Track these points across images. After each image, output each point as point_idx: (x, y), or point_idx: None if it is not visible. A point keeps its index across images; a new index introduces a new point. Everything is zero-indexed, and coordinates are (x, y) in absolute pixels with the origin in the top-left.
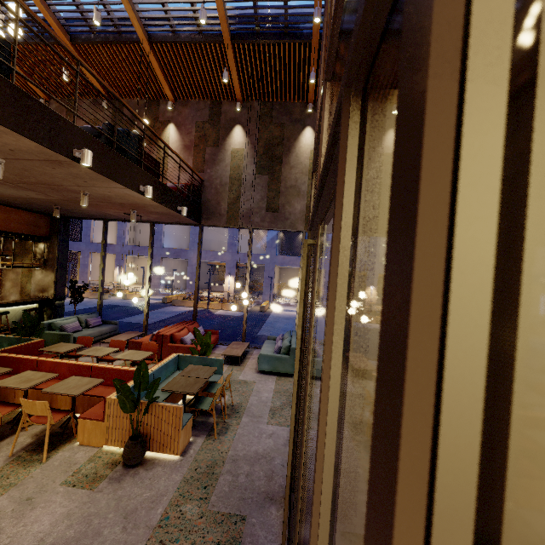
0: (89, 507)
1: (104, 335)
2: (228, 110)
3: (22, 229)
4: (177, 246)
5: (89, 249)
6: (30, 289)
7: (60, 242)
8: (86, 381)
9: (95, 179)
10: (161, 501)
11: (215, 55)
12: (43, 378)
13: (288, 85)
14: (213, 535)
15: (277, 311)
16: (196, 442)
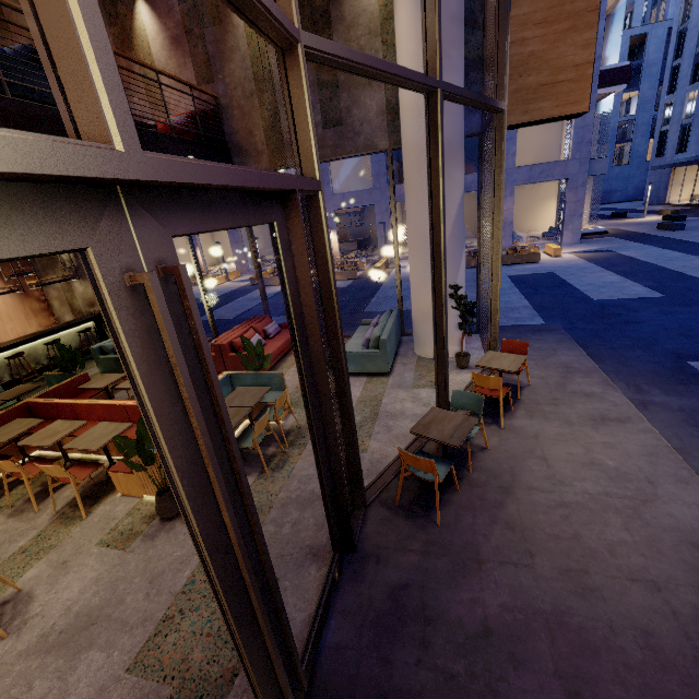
0: (118, 570)
1: None
2: None
3: None
4: None
5: None
6: (79, 306)
7: None
8: (112, 429)
9: None
10: (190, 562)
11: None
12: (69, 429)
13: None
14: None
15: None
16: None
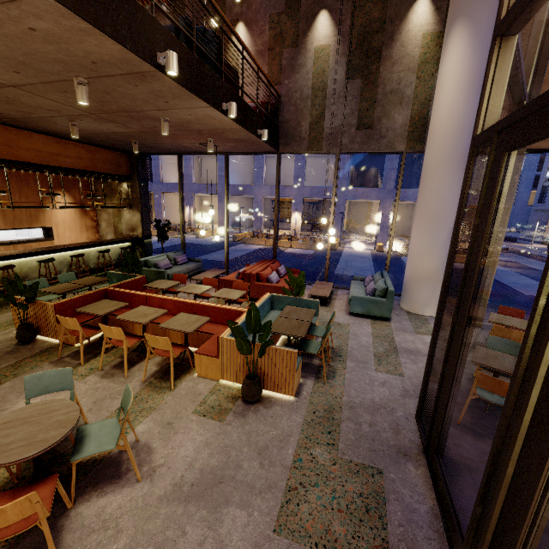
0: (223, 438)
1: (191, 272)
2: None
3: (107, 169)
4: (241, 182)
5: (161, 189)
6: (122, 229)
7: (140, 181)
8: (194, 319)
9: (178, 96)
10: (289, 442)
11: None
12: (156, 314)
13: None
14: (352, 485)
15: (348, 249)
16: (306, 384)
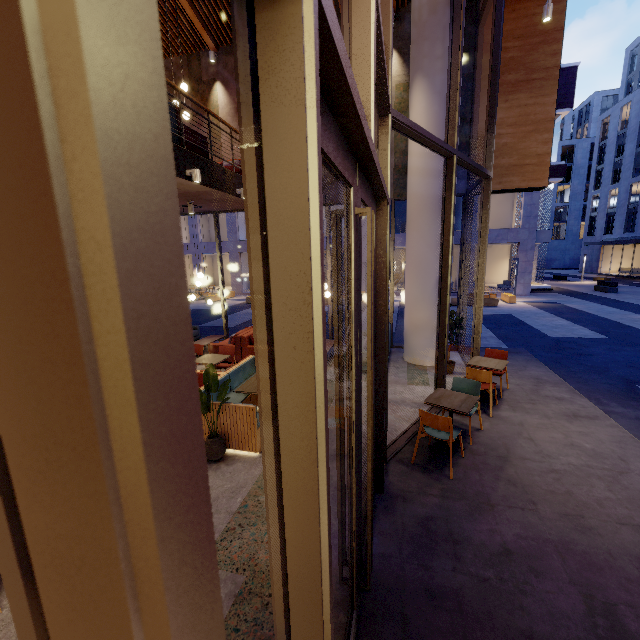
0: None
1: None
2: None
3: None
4: None
5: None
6: None
7: None
8: None
9: None
10: (240, 492)
11: None
12: None
13: None
14: None
15: None
16: None
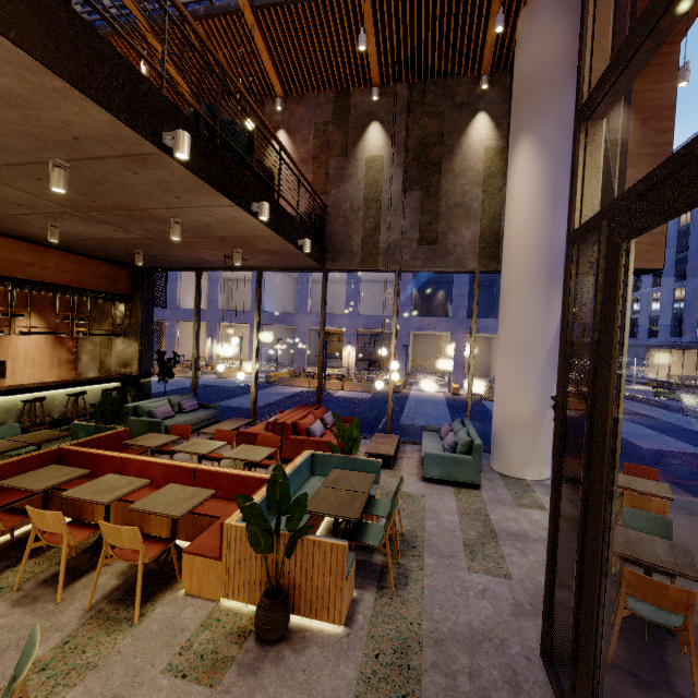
0: None
1: (202, 423)
2: (360, 101)
3: (99, 285)
4: (280, 310)
5: (176, 316)
6: (110, 364)
7: (143, 301)
8: (190, 493)
9: (192, 190)
10: None
11: (345, 16)
12: (129, 486)
13: (451, 51)
14: None
15: (416, 391)
16: (363, 600)
